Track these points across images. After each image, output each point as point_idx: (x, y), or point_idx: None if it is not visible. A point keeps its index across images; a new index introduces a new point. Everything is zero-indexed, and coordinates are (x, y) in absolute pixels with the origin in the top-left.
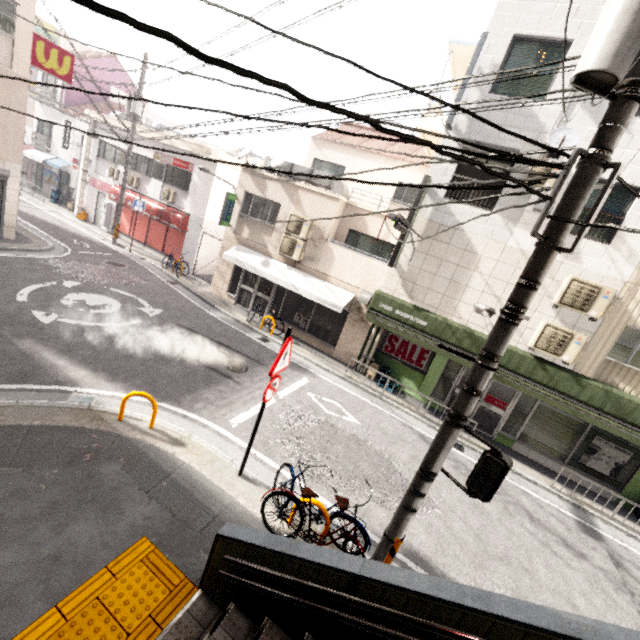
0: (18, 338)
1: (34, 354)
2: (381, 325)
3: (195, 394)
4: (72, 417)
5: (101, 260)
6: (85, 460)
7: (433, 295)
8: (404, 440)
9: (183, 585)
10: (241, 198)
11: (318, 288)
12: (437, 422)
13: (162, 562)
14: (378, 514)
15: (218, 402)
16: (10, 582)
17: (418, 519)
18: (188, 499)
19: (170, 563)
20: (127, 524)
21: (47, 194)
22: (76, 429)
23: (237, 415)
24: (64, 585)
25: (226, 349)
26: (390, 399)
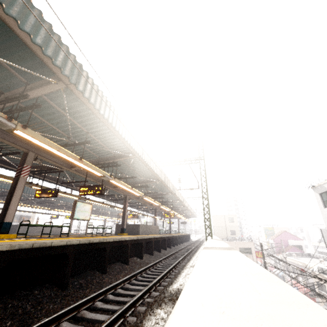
0: None
1: None
2: None
3: None
4: None
5: None
6: None
7: None
8: None
9: None
10: (315, 283)
11: None
12: None
13: None
14: None
15: None
16: None
17: None
18: None
19: None
20: None
21: None
22: None
23: None
24: None
25: None
26: None
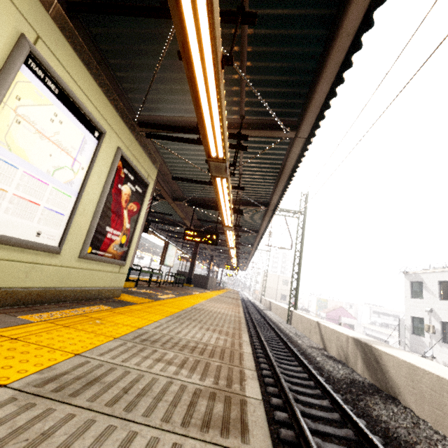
0: None
1: None
2: None
3: None
4: None
5: None
6: None
7: None
8: None
9: None
10: None
11: None
12: None
13: None
14: None
15: None
16: None
17: None
18: None
19: None
20: None
21: None
22: None
23: None
24: None
25: None
26: None
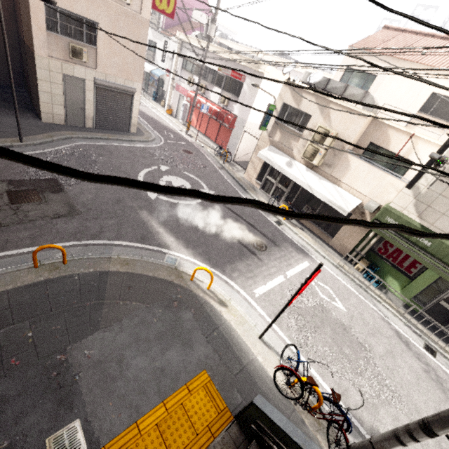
0: (140, 209)
1: (147, 222)
2: (382, 235)
3: (233, 265)
4: (167, 273)
5: (179, 148)
6: (174, 306)
7: (447, 220)
8: (382, 334)
9: (225, 411)
10: (279, 108)
11: (329, 191)
12: (414, 323)
13: (214, 391)
14: (354, 396)
15: (247, 274)
16: (142, 379)
17: (387, 410)
18: (228, 349)
19: (218, 393)
20: (195, 358)
21: (150, 94)
22: (169, 282)
23: (258, 287)
24: (166, 389)
25: (253, 229)
26: (374, 293)
